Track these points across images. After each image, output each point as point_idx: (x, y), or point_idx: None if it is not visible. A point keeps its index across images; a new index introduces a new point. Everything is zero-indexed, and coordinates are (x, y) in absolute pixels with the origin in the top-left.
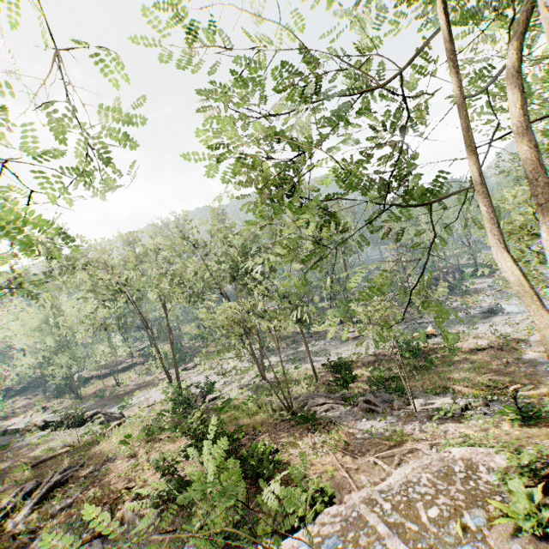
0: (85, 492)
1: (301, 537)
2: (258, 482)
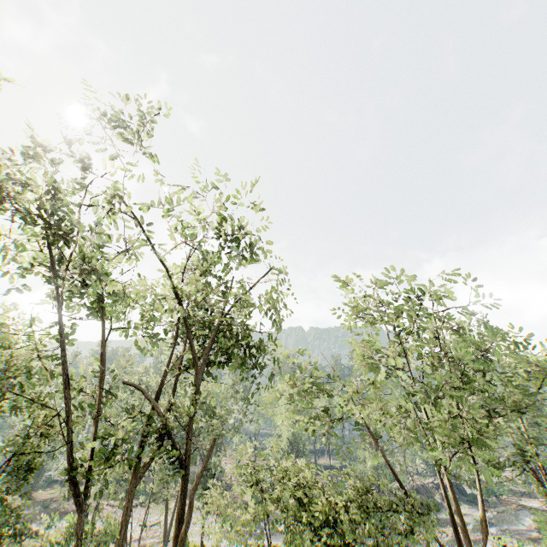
0: None
1: None
2: None
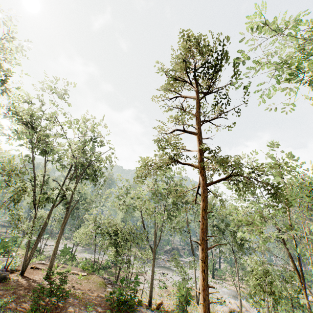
0: None
1: None
2: None
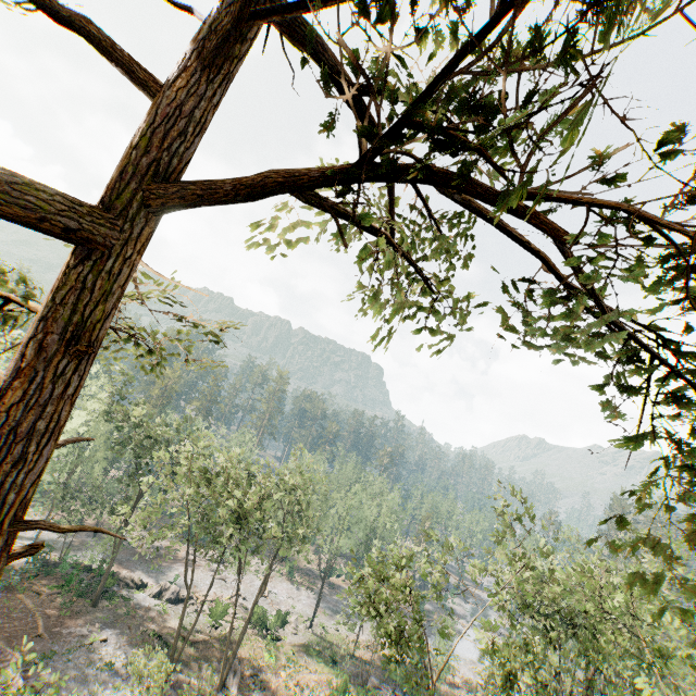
0: (264, 691)
1: None
2: None
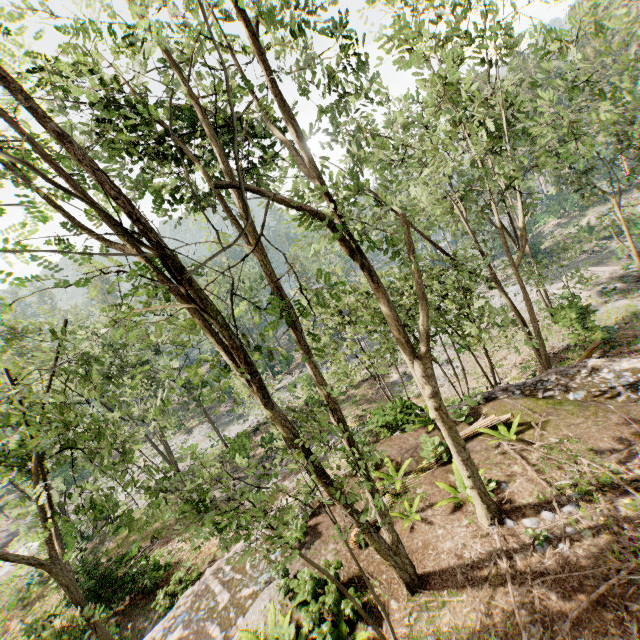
0: None
1: (159, 626)
2: (149, 593)
